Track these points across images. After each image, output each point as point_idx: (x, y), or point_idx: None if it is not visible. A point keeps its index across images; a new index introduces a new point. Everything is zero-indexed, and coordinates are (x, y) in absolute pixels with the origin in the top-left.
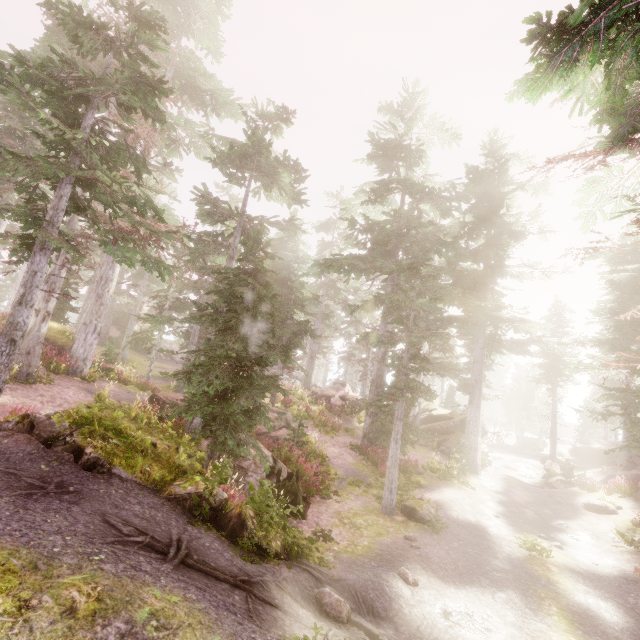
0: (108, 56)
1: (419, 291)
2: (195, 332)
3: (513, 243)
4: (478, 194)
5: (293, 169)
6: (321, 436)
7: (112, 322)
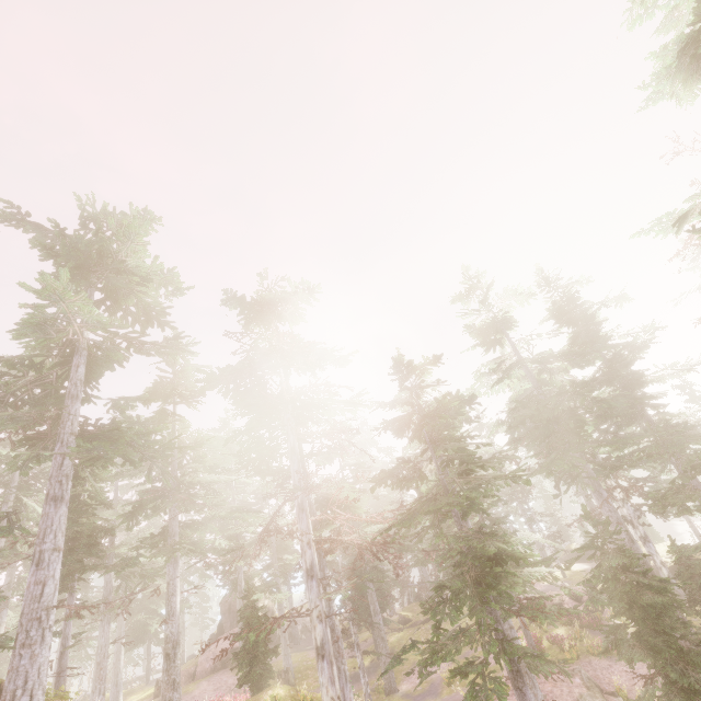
0: (244, 376)
1: (694, 475)
2: (372, 597)
3: (636, 354)
4: (579, 329)
5: (469, 403)
6: (631, 679)
7: (233, 620)
